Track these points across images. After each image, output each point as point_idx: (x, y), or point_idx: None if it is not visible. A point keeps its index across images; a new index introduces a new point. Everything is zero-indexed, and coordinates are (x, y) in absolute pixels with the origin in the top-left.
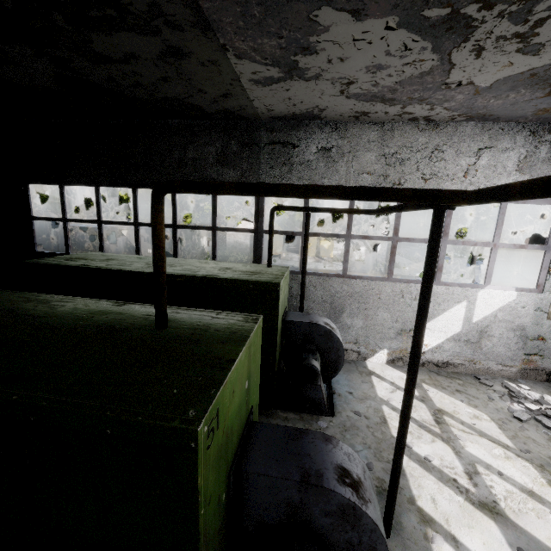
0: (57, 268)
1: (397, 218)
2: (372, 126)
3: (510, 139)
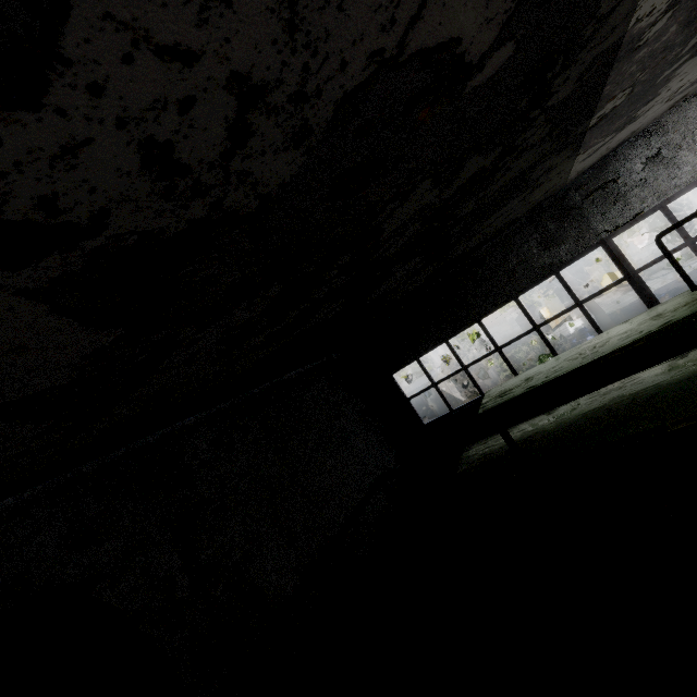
0: (512, 401)
1: None
2: (692, 100)
3: None
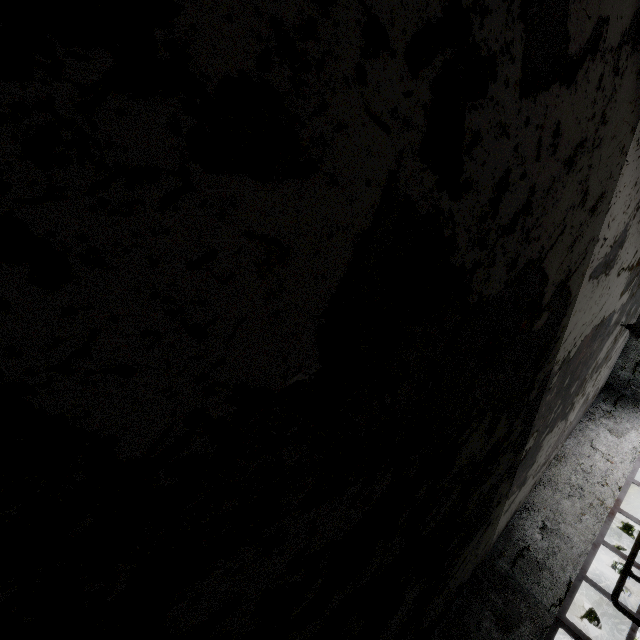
0: None
1: (639, 523)
2: (539, 487)
3: (590, 430)
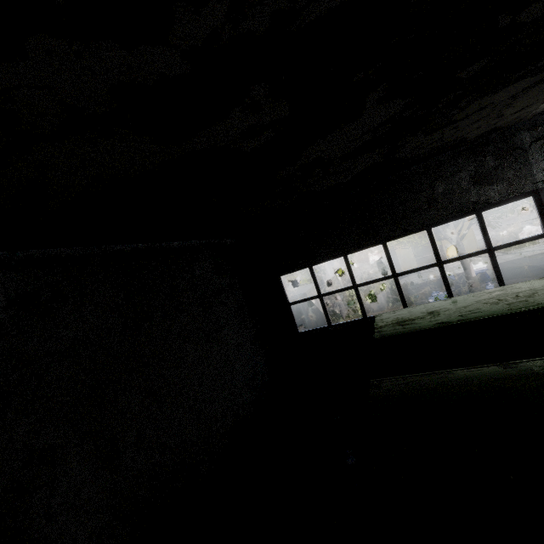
0: (418, 334)
1: None
2: None
3: None
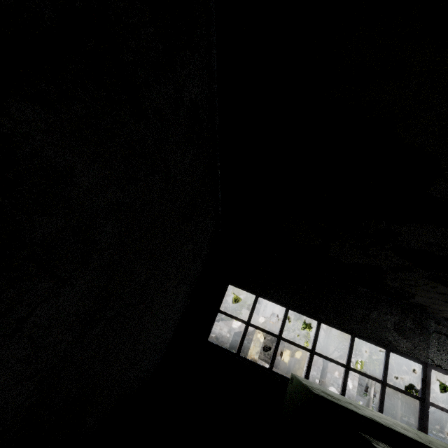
0: (354, 415)
1: None
2: None
3: None
